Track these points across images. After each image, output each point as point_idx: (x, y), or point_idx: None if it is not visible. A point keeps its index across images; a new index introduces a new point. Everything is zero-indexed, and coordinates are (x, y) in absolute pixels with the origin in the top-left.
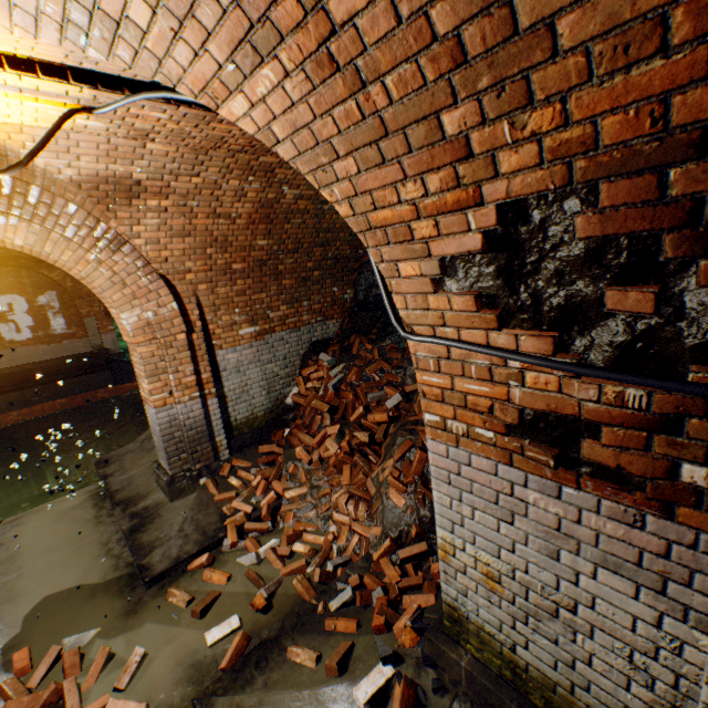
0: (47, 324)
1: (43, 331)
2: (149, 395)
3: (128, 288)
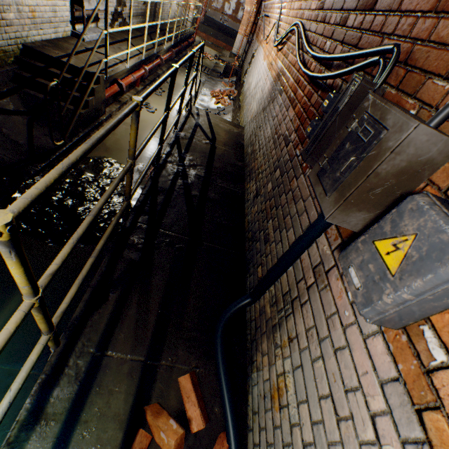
0: (237, 12)
1: (235, 14)
2: (239, 30)
3: (250, 0)
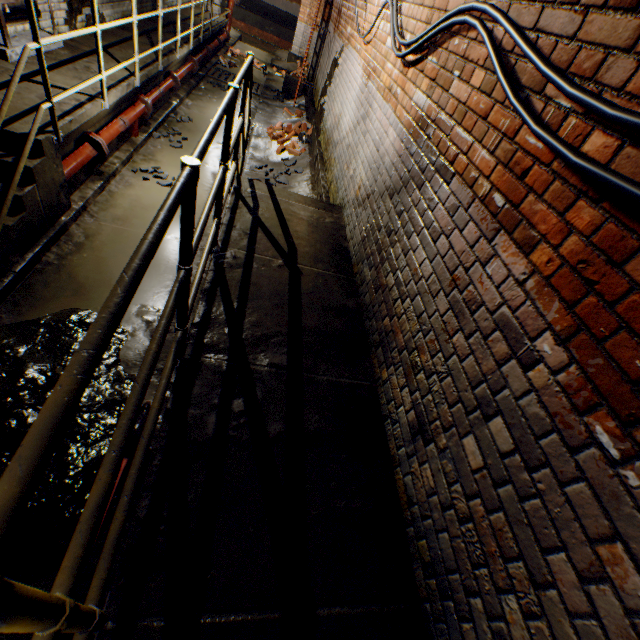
0: None
1: None
2: (300, 14)
3: None
